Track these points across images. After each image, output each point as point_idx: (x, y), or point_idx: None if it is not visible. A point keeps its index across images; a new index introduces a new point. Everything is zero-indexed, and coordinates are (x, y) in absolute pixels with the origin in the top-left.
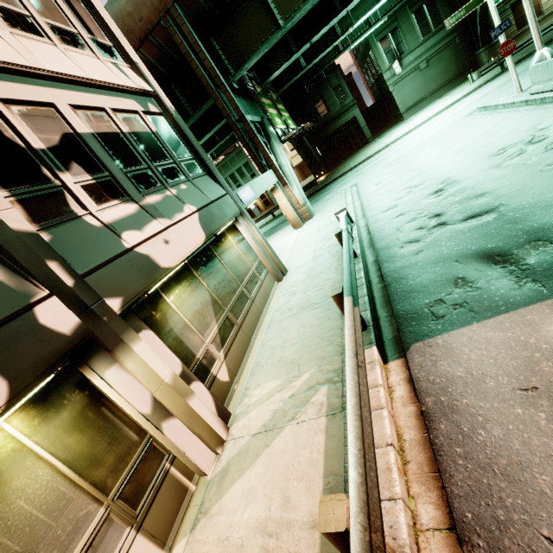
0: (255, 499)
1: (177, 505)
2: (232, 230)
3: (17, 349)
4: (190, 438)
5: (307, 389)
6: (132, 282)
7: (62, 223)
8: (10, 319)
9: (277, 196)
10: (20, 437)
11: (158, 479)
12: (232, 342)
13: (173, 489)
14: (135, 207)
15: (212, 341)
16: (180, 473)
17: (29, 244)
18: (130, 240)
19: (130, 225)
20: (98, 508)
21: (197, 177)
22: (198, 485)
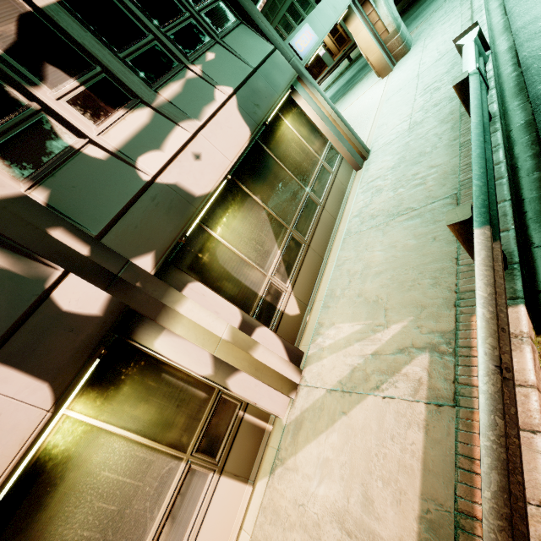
0: (331, 477)
1: (256, 445)
2: (289, 108)
3: (47, 346)
4: (260, 388)
5: (397, 350)
6: (162, 229)
7: (58, 167)
8: (28, 315)
9: (353, 28)
10: (87, 420)
11: (233, 427)
12: (299, 267)
13: (249, 433)
14: (147, 114)
15: (276, 272)
16: (254, 417)
17: (20, 214)
18: (148, 169)
19: (145, 144)
20: (179, 463)
21: (228, 32)
22: (274, 425)
